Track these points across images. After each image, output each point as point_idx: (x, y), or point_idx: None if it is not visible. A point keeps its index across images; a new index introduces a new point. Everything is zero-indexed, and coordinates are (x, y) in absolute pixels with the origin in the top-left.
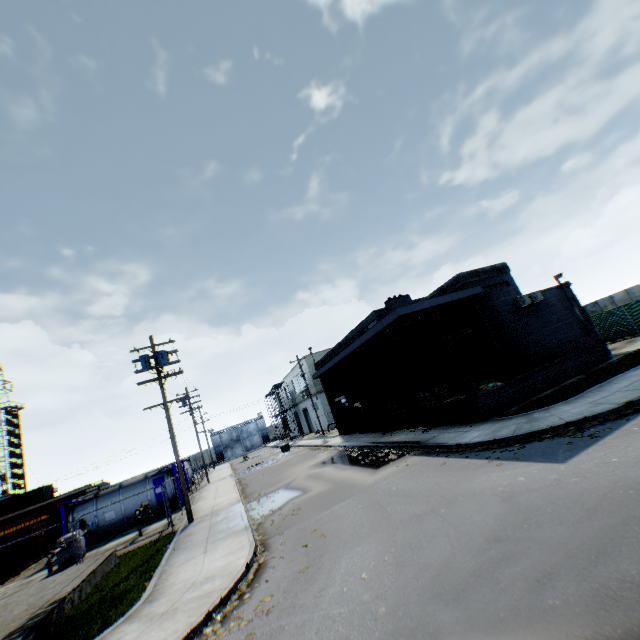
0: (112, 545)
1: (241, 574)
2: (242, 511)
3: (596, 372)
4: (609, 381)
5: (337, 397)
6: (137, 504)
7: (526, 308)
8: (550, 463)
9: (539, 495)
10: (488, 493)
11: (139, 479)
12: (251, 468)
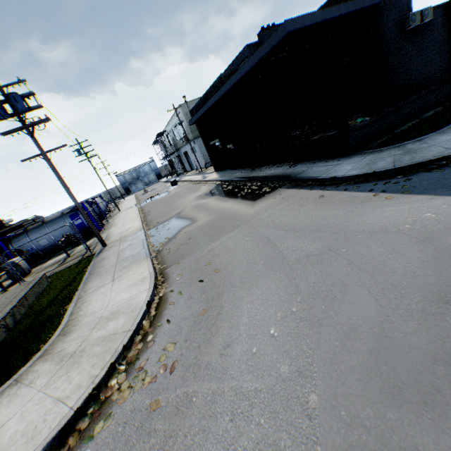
0: (50, 264)
1: (143, 314)
2: (143, 240)
3: None
4: None
5: (212, 141)
6: (63, 233)
7: (411, 32)
8: None
9: None
10: (393, 232)
11: (57, 216)
12: (150, 199)
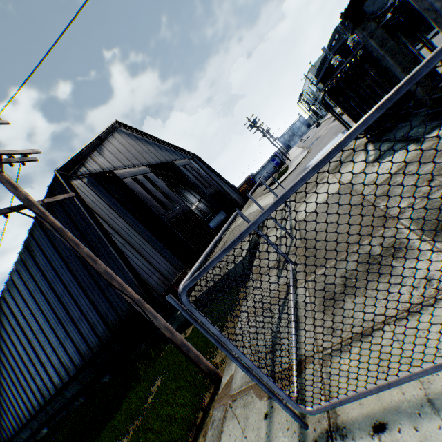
0: None
1: (306, 154)
2: (304, 150)
3: None
4: None
5: None
6: (270, 169)
7: None
8: None
9: None
10: None
11: (266, 162)
12: (305, 142)
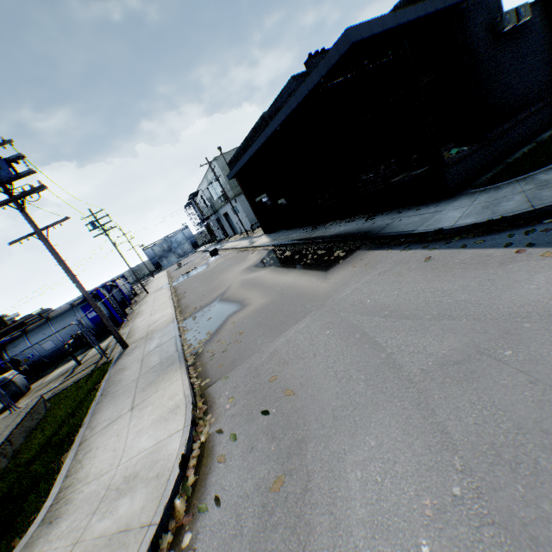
0: (55, 376)
1: (174, 484)
2: (176, 337)
3: None
4: None
5: (258, 197)
6: (74, 331)
7: (505, 36)
8: None
9: None
10: None
11: (66, 310)
12: (185, 275)
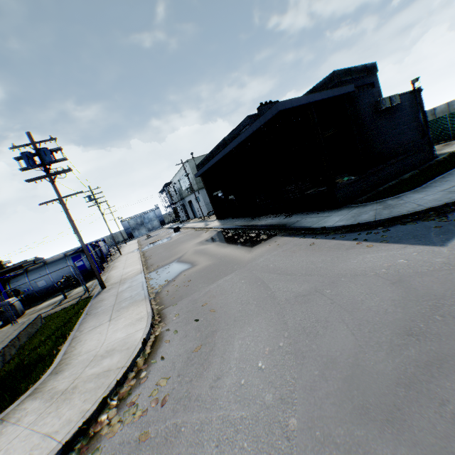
0: (45, 306)
1: (138, 351)
2: (143, 282)
3: (430, 167)
4: (450, 173)
5: (215, 192)
6: (62, 275)
7: (383, 111)
8: (428, 246)
9: (435, 281)
10: (372, 275)
11: (60, 258)
12: (152, 244)
